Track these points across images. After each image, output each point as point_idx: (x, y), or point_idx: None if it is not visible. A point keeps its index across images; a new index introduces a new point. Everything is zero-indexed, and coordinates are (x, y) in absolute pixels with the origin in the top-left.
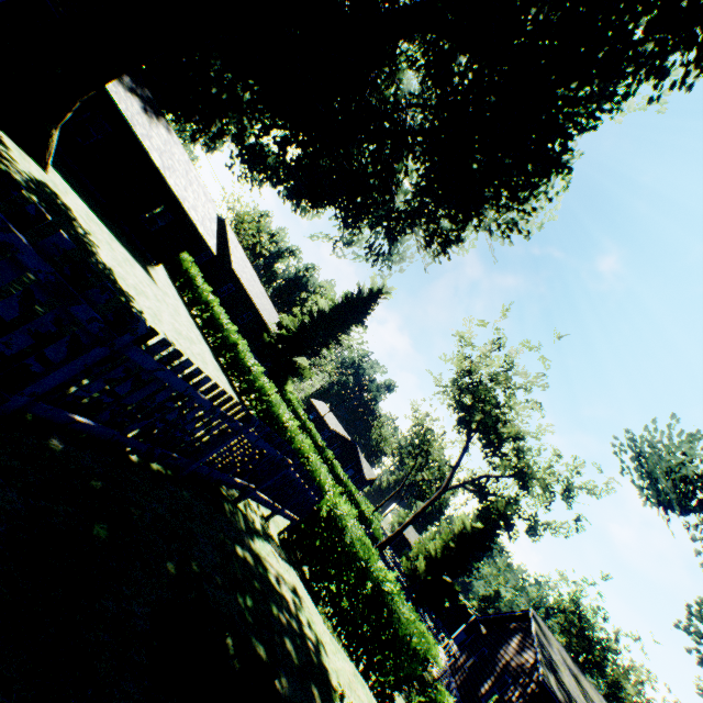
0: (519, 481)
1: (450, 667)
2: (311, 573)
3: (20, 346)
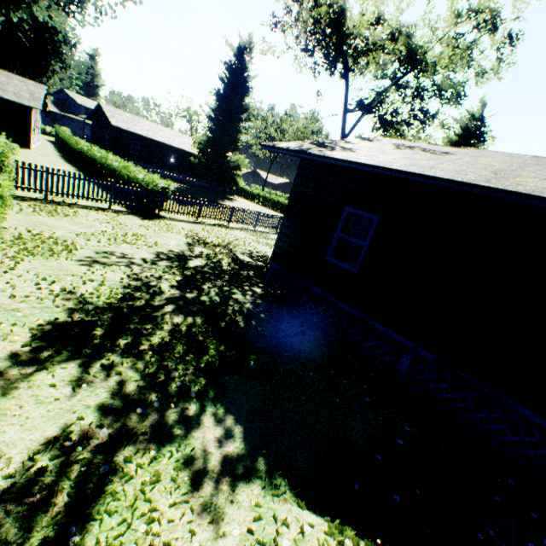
0: (407, 63)
1: None
2: None
3: None
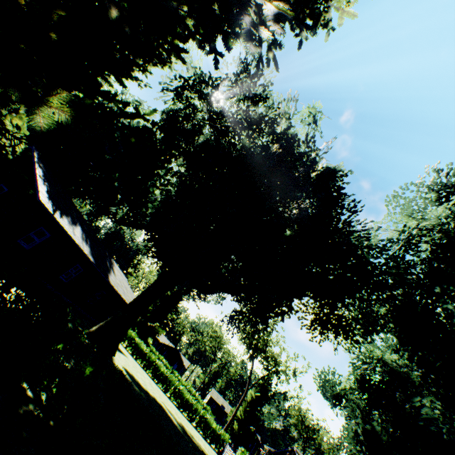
0: (277, 376)
1: None
2: None
3: None
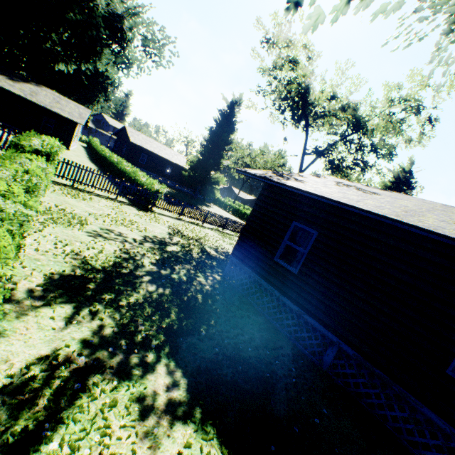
0: (352, 127)
1: None
2: None
3: None
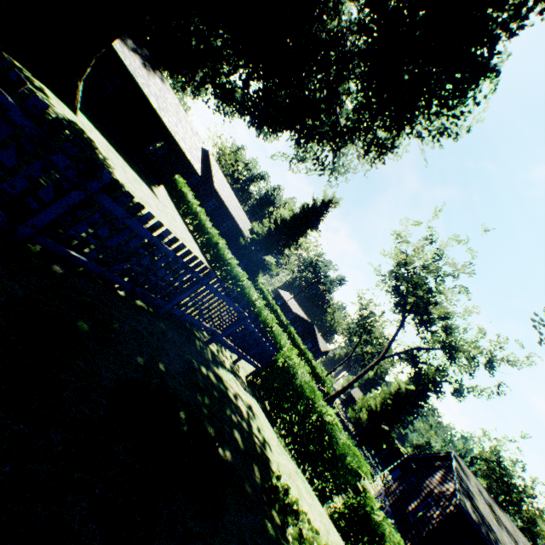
0: (446, 353)
1: (385, 490)
2: (270, 406)
3: (20, 188)
